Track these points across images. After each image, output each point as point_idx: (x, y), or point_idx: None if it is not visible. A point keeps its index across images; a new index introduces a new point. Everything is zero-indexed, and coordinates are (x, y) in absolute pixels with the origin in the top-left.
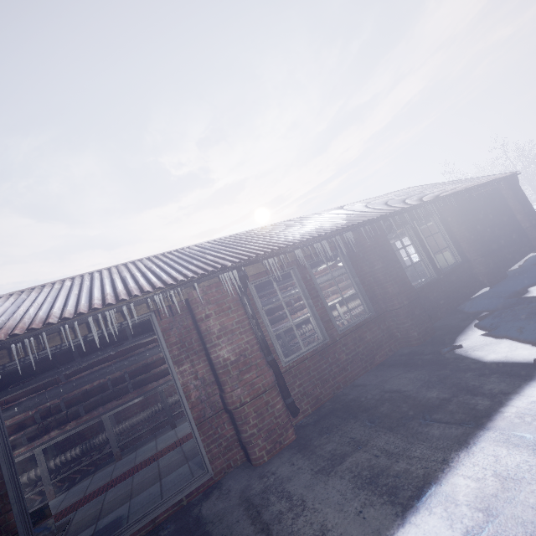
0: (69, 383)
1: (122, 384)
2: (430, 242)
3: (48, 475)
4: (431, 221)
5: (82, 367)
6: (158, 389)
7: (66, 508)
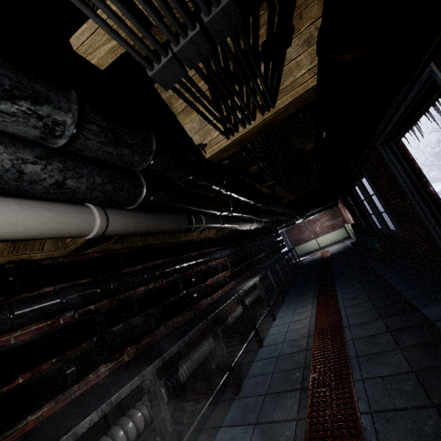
0: (137, 271)
1: (178, 295)
2: (296, 237)
3: (173, 430)
4: (313, 215)
5: (200, 230)
6: (239, 293)
7: (312, 440)
